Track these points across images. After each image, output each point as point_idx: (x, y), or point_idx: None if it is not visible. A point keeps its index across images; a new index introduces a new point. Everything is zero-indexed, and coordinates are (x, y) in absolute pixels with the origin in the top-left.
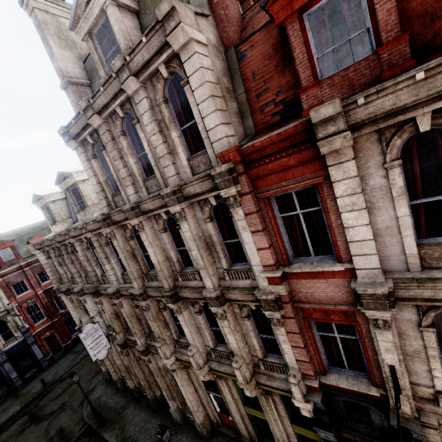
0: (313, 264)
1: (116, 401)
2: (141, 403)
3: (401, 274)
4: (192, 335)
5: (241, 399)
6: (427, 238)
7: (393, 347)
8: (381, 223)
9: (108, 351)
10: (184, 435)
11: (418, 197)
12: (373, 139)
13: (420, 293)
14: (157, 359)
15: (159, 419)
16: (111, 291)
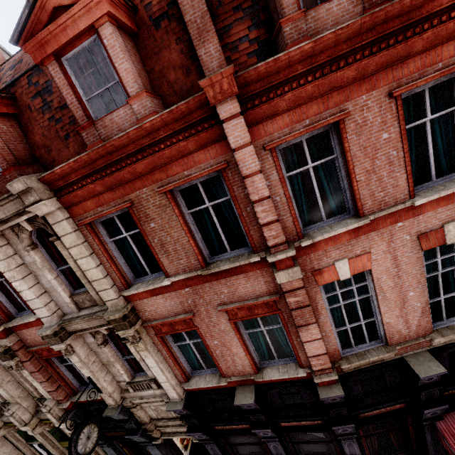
0: (23, 318)
1: None
2: None
3: (69, 315)
4: None
5: (55, 437)
6: (78, 289)
7: (82, 364)
8: (46, 284)
9: None
10: None
11: (61, 265)
12: (13, 233)
13: (76, 327)
14: None
15: None
16: None
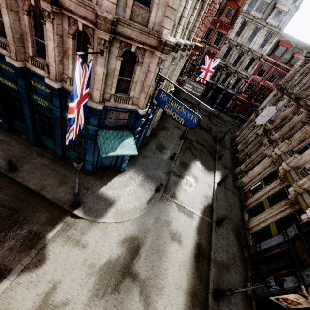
0: None
1: (227, 144)
2: (232, 155)
3: None
4: (309, 153)
5: (270, 195)
6: None
7: None
8: None
9: (260, 124)
10: (231, 175)
11: None
12: None
13: None
14: (268, 149)
15: (231, 164)
16: (309, 103)
